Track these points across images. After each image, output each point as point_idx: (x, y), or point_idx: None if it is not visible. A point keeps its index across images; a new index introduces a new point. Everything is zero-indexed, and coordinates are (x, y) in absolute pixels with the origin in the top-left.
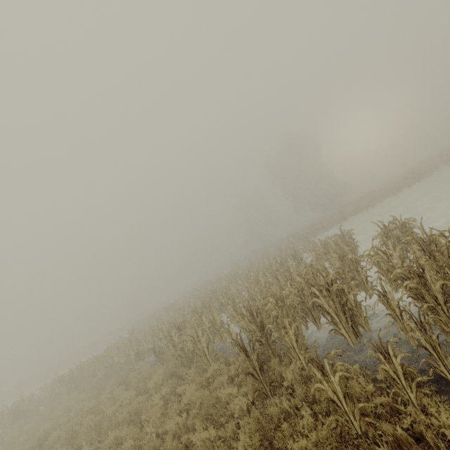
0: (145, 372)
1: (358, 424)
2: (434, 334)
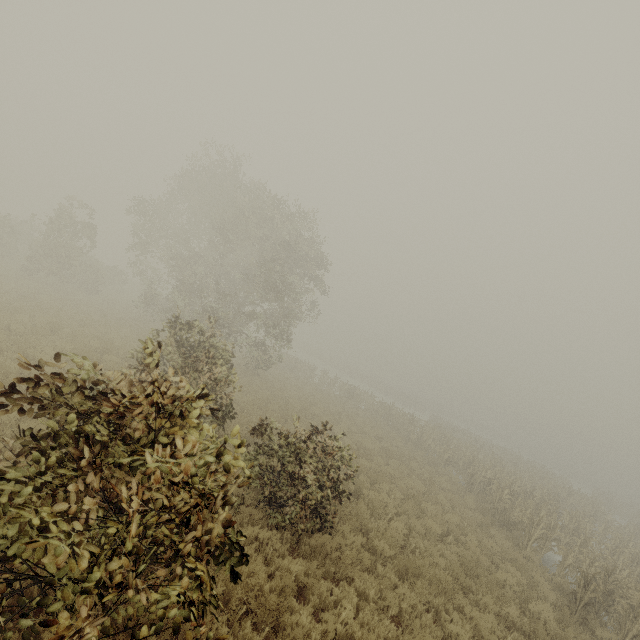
0: (453, 480)
1: None
2: None
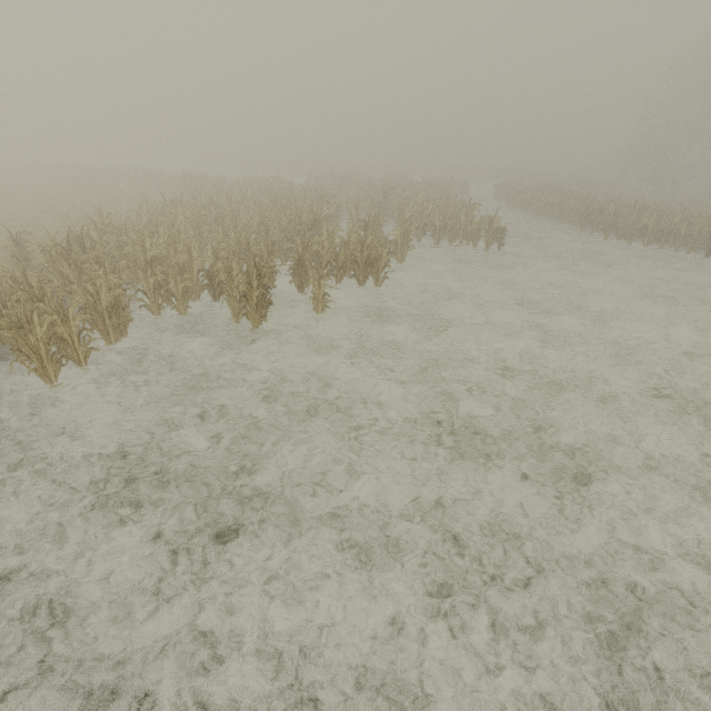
0: None
1: None
2: None
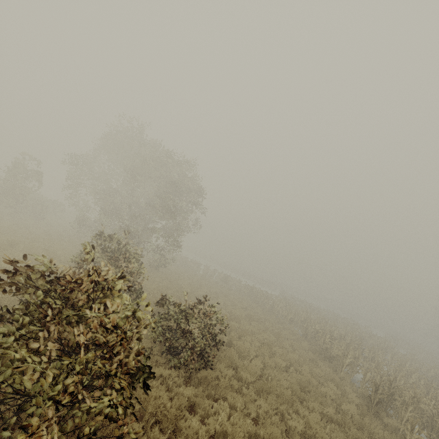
0: (294, 332)
1: None
2: None
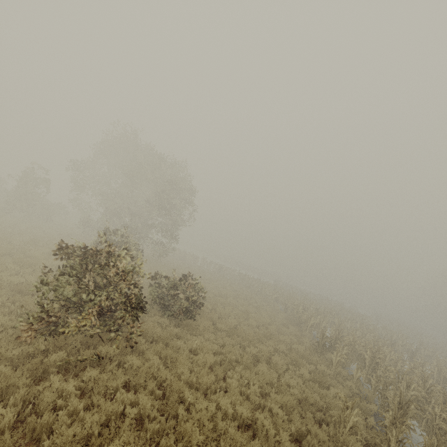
0: (276, 308)
1: (333, 372)
2: (373, 379)
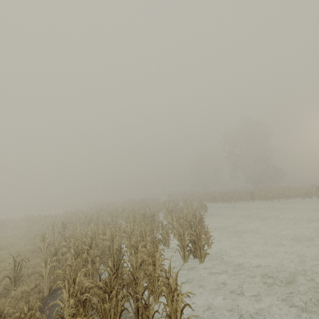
0: None
1: None
2: None
